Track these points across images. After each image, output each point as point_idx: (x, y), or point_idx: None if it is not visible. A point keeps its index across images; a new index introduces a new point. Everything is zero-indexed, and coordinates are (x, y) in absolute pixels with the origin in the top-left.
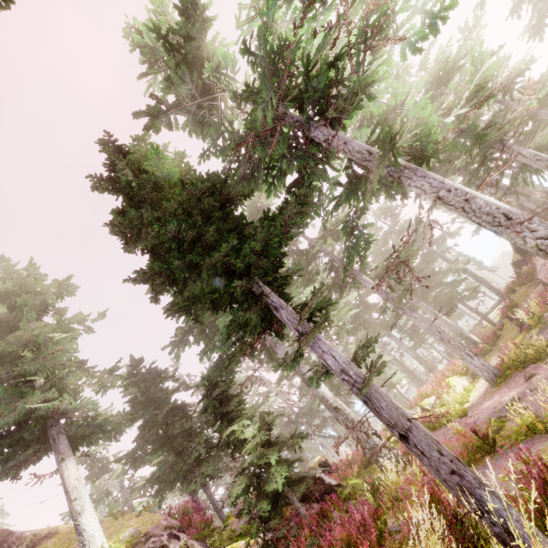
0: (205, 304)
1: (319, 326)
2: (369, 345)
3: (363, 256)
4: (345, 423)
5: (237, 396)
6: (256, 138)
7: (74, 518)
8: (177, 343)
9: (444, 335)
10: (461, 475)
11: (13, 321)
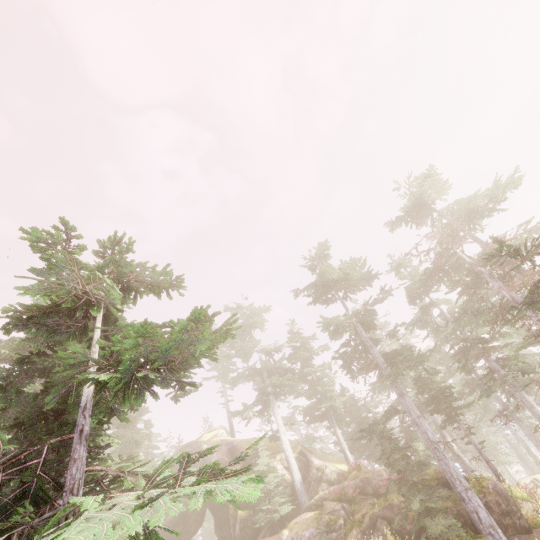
0: (436, 412)
1: (471, 434)
2: (483, 441)
3: (489, 395)
4: (462, 464)
5: (414, 431)
6: (453, 354)
7: (343, 449)
8: (373, 390)
9: (539, 443)
10: (497, 472)
11: (307, 358)
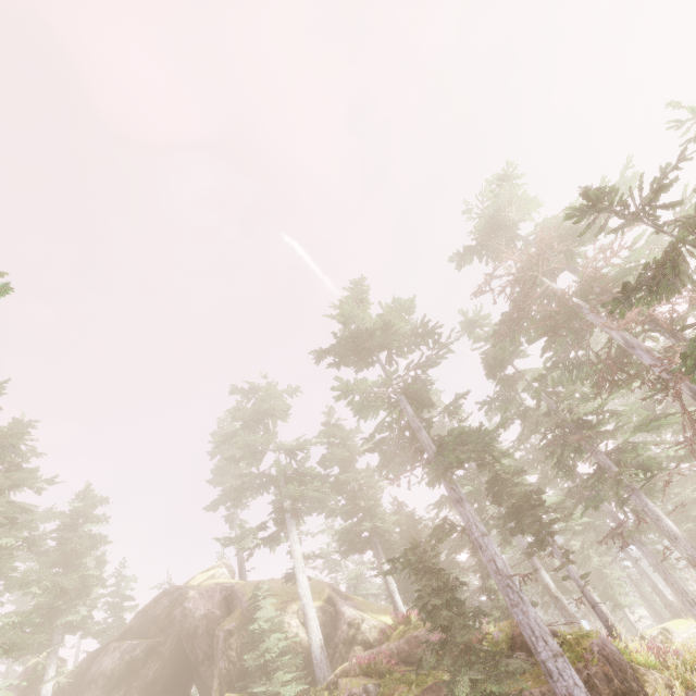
0: (519, 530)
1: (570, 563)
2: (587, 574)
3: (598, 505)
4: (562, 610)
5: None
6: (545, 445)
7: (391, 593)
8: (439, 505)
9: (669, 577)
10: (608, 622)
11: (346, 459)
